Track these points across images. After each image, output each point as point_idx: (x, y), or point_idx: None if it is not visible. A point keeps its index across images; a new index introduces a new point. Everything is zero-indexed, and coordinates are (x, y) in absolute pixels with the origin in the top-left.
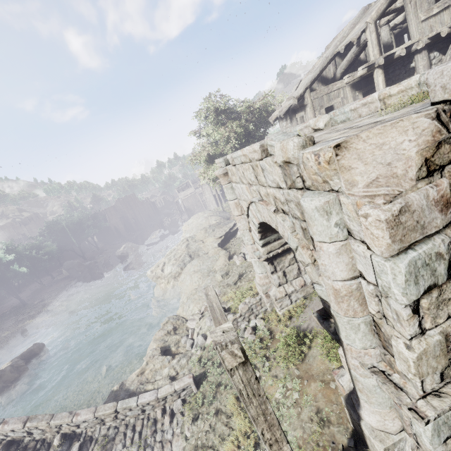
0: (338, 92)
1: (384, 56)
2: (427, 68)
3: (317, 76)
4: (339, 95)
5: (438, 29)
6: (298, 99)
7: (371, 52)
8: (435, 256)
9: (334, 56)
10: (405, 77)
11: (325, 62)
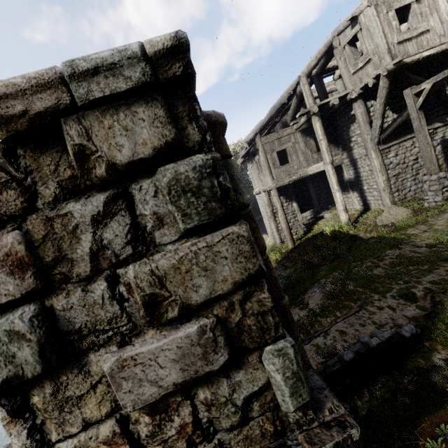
0: (289, 137)
1: (318, 104)
2: (365, 115)
3: (266, 123)
4: (290, 140)
5: (366, 81)
6: (248, 143)
7: (307, 101)
8: (7, 336)
9: (282, 105)
10: (349, 123)
11: (273, 111)
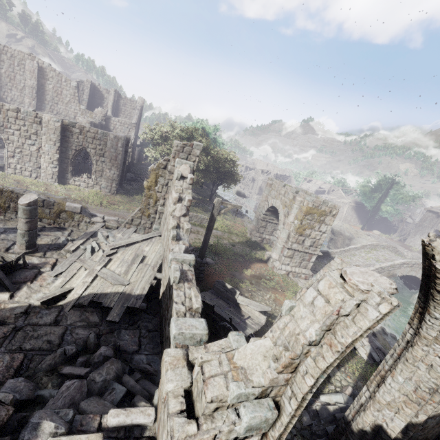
0: None
1: None
2: None
3: None
4: None
5: None
6: None
7: None
8: None
9: None
10: None
11: None
